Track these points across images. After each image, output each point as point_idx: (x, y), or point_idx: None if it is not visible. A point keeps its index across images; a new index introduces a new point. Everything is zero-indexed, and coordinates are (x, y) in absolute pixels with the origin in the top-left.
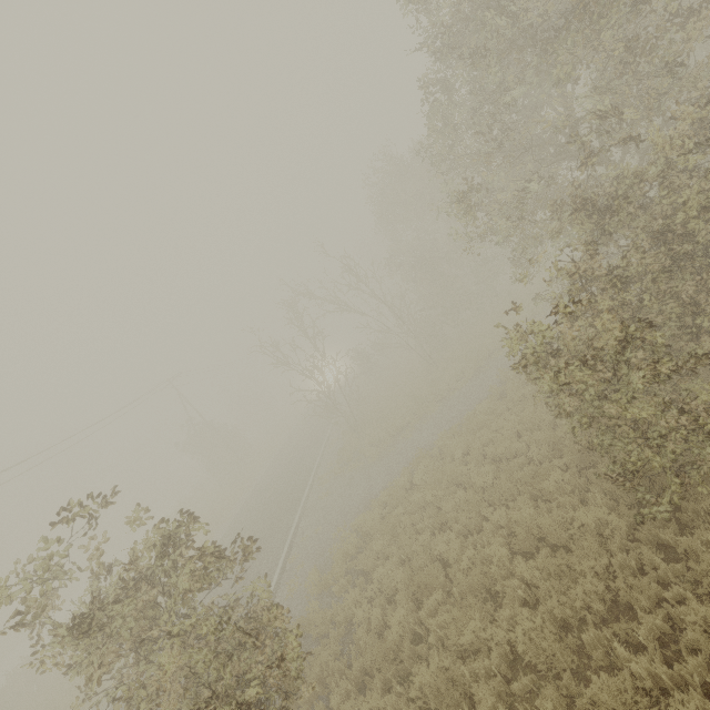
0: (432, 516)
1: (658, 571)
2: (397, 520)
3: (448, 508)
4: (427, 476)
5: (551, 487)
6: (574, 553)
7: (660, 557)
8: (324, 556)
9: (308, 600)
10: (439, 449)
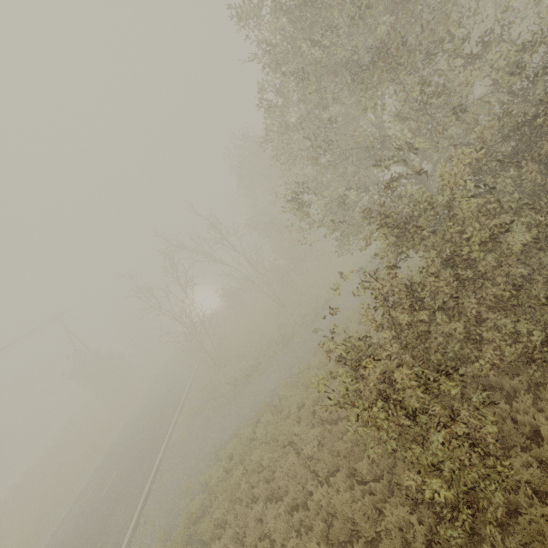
0: (267, 477)
1: None
2: (238, 482)
3: (281, 473)
4: (267, 430)
5: (364, 470)
6: None
7: None
8: (174, 512)
9: None
10: (281, 397)
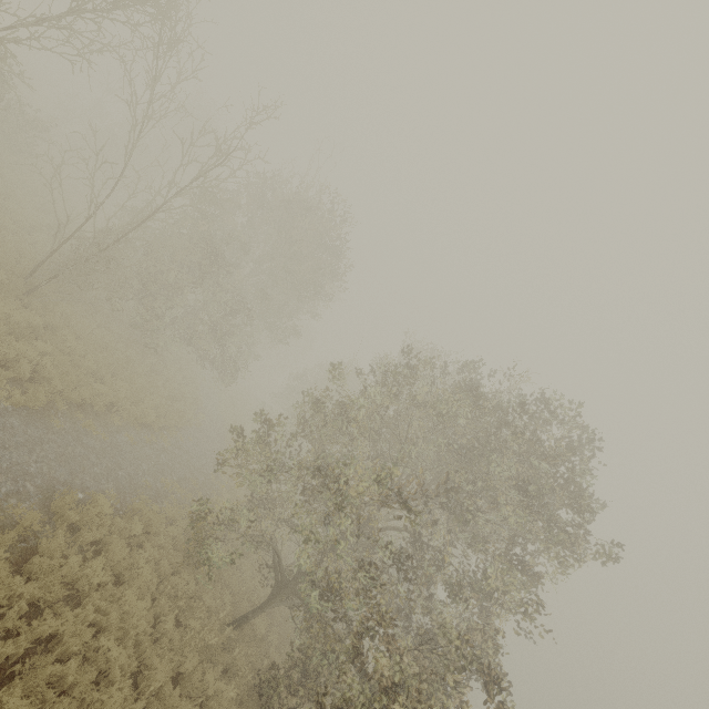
0: None
1: None
2: None
3: None
4: None
5: None
6: None
7: None
8: None
9: None
10: None
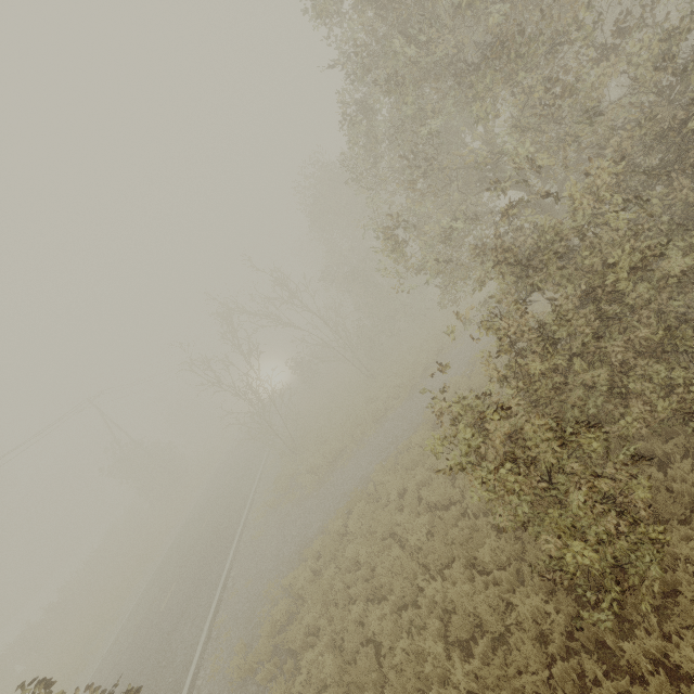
0: (366, 576)
1: (601, 690)
2: (330, 582)
3: (383, 569)
4: (362, 522)
5: (487, 557)
6: (512, 652)
7: (602, 668)
8: (253, 622)
9: (232, 687)
10: (376, 484)
